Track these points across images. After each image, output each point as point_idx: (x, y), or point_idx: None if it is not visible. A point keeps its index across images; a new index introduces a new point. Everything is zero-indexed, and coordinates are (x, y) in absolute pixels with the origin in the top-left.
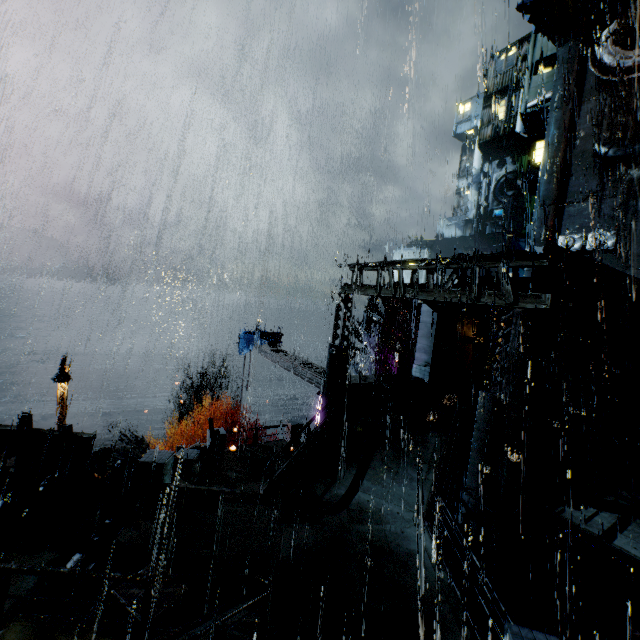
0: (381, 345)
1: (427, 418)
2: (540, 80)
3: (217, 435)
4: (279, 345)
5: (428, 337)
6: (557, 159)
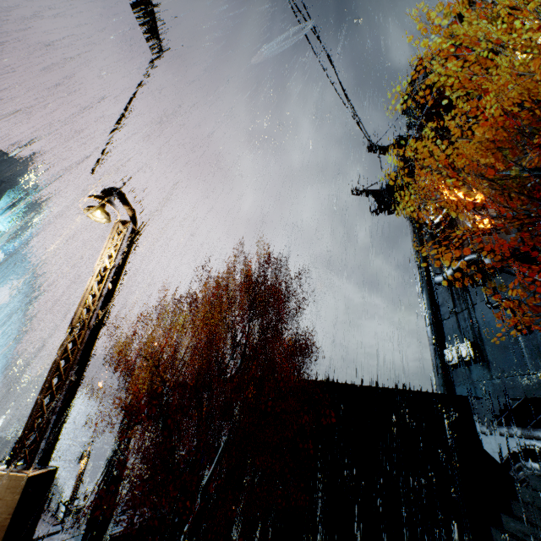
0: None
1: None
2: None
3: None
4: None
5: None
6: (425, 288)
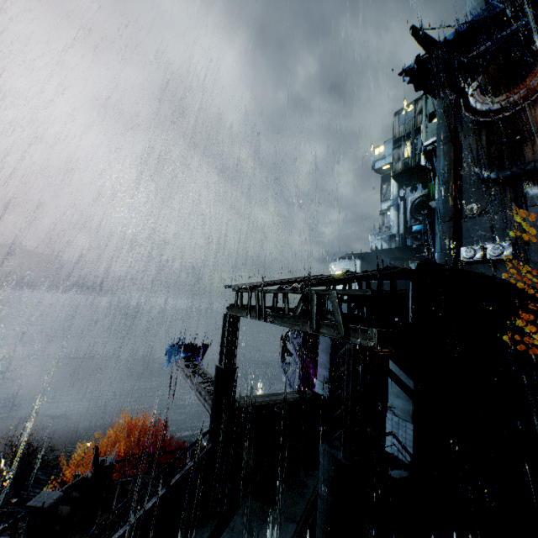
0: (302, 354)
1: (317, 449)
2: (434, 126)
3: (101, 467)
4: (196, 359)
5: (327, 352)
6: (449, 183)
